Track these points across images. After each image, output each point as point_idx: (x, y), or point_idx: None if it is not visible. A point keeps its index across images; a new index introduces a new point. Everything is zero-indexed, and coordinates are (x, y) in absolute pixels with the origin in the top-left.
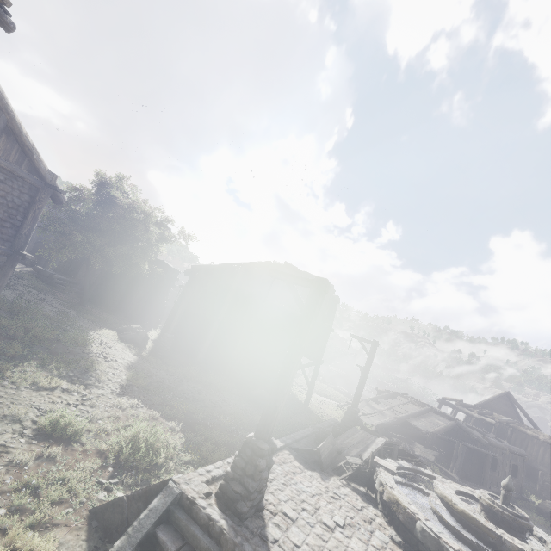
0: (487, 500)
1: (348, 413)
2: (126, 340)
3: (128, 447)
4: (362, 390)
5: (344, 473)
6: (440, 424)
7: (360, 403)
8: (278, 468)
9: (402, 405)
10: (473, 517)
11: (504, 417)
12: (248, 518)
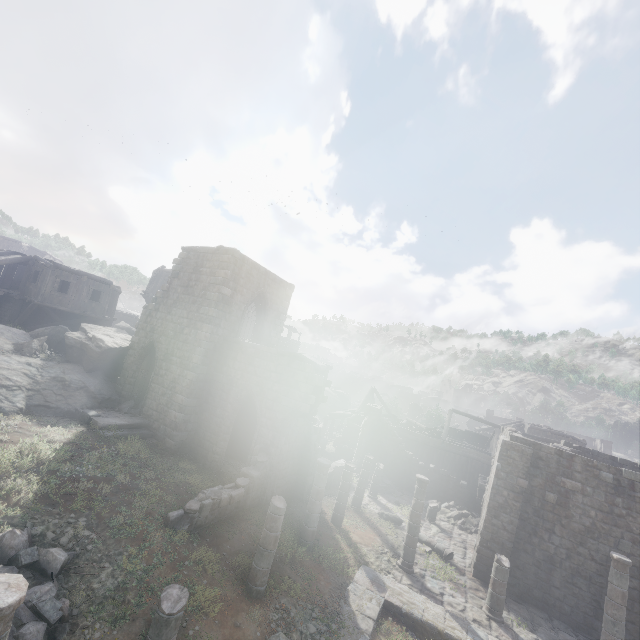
0: None
1: None
2: None
3: None
4: None
5: None
6: None
7: None
8: None
9: None
10: None
11: None
12: None
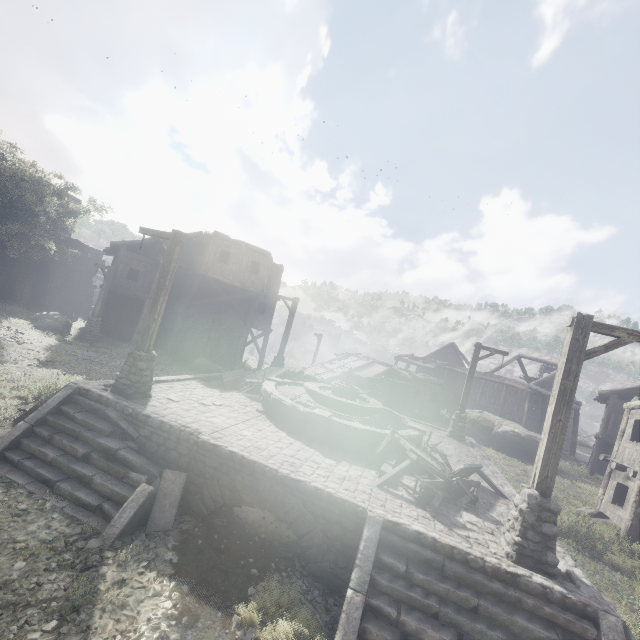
0: (333, 384)
1: (274, 362)
2: (43, 328)
3: (46, 390)
4: (285, 341)
5: (245, 390)
6: (379, 371)
7: (316, 367)
8: (180, 386)
9: (352, 363)
10: (315, 391)
11: (443, 362)
12: (135, 399)
